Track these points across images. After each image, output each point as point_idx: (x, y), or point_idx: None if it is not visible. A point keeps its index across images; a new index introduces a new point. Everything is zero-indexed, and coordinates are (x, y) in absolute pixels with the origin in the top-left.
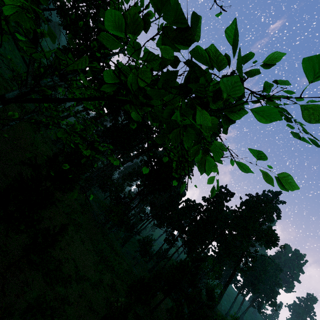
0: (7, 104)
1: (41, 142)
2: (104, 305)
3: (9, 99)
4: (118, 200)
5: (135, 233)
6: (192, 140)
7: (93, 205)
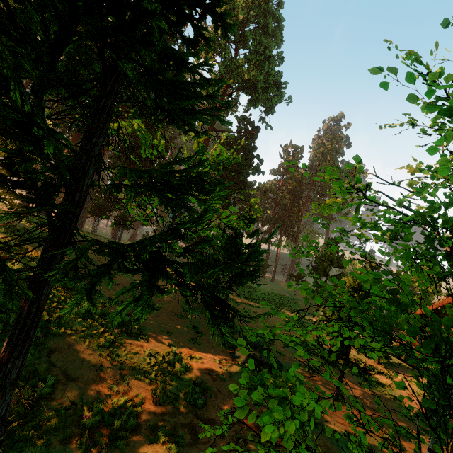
0: None
1: None
2: None
3: None
4: (201, 239)
5: None
6: None
7: None
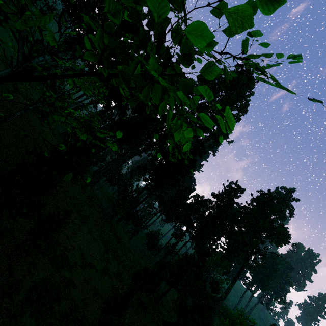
0: (0, 83)
1: (48, 135)
2: (109, 292)
3: (1, 78)
4: (125, 194)
5: (143, 227)
6: (158, 96)
7: (102, 198)
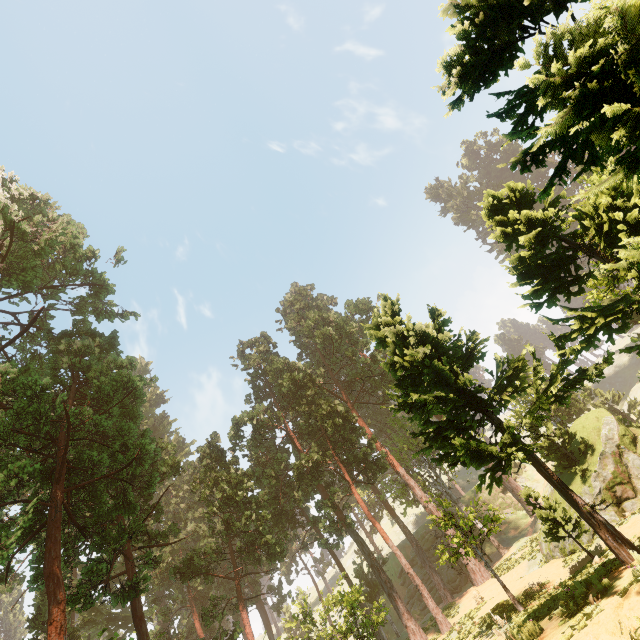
0: None
1: None
2: None
3: None
4: None
5: None
6: None
7: None
